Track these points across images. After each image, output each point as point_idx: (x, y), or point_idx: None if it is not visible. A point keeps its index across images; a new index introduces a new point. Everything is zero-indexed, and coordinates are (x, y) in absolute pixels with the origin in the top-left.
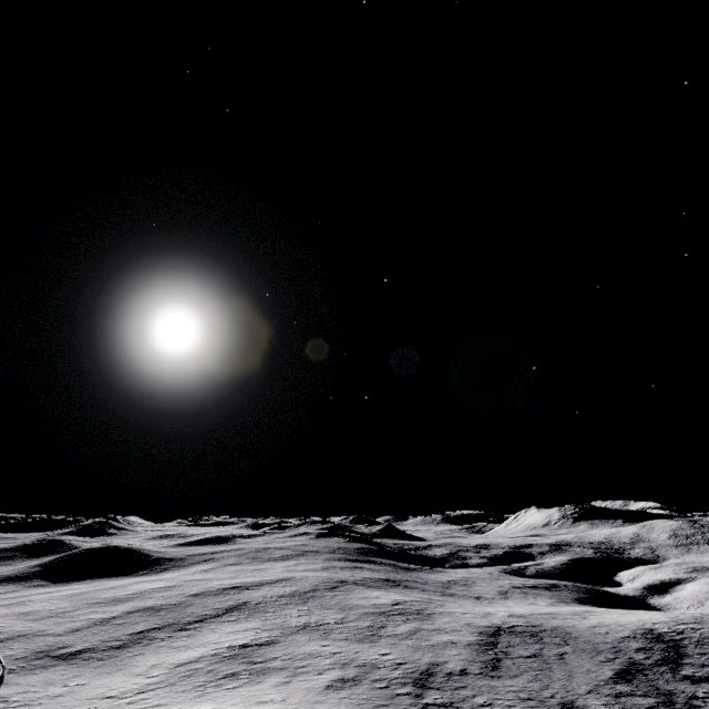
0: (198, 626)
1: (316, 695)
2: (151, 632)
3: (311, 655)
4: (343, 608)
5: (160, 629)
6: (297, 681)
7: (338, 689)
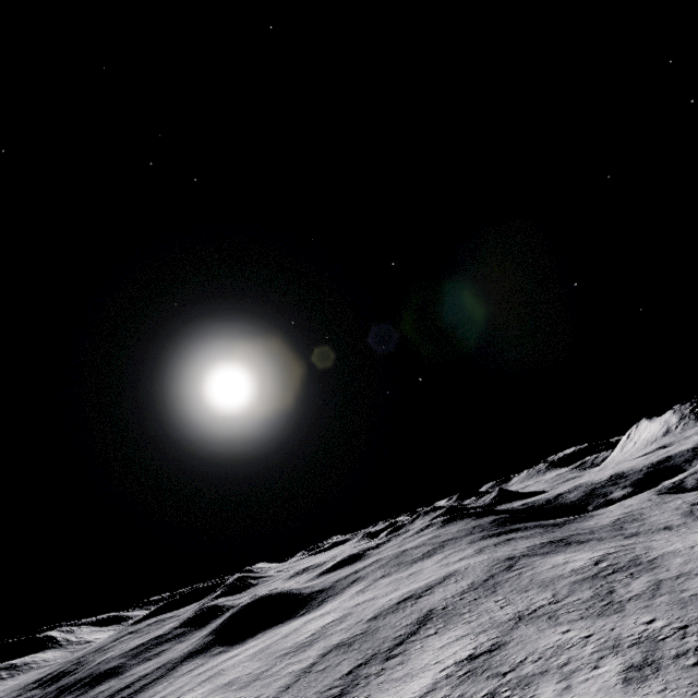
0: (403, 649)
1: (622, 695)
2: (359, 669)
3: (560, 647)
4: (543, 585)
5: (366, 664)
6: (578, 684)
7: (641, 681)
